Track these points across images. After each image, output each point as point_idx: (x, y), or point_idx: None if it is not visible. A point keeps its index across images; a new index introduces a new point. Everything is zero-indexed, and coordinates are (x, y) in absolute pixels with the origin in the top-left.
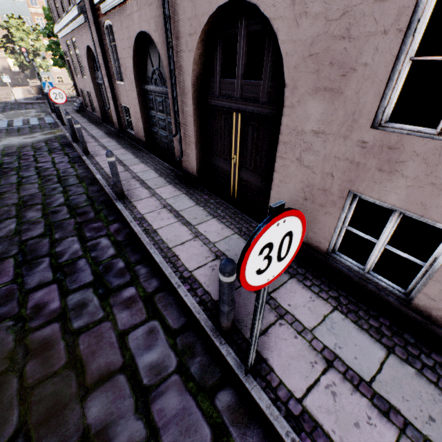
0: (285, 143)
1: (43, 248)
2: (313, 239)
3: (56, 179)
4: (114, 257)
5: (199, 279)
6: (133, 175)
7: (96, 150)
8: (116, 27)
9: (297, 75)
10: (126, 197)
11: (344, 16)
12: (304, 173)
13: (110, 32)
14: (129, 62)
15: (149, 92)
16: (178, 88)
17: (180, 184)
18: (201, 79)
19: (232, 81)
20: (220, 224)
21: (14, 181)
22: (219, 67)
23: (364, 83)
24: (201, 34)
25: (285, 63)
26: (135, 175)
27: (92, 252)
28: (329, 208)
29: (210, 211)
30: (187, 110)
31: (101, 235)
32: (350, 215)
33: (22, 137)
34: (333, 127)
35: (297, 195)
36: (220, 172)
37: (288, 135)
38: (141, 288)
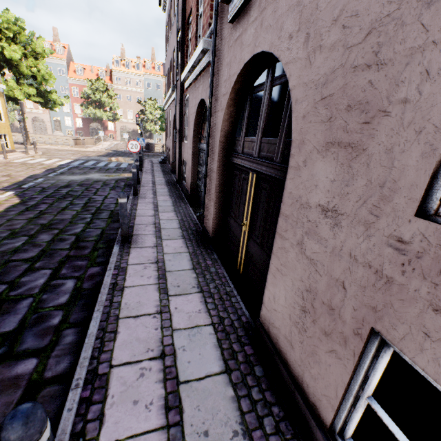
0: (286, 216)
1: (15, 273)
2: (310, 388)
3: (94, 210)
4: (59, 307)
5: (111, 385)
6: (156, 221)
7: (145, 193)
8: (190, 98)
9: (305, 126)
10: (130, 241)
11: (371, 35)
12: (306, 268)
13: (188, 102)
14: (192, 124)
15: (201, 150)
16: (211, 144)
17: (192, 241)
18: (231, 137)
19: (253, 138)
20: (201, 303)
21: (64, 205)
22: (245, 125)
23: (402, 132)
24: (231, 93)
25: (294, 112)
26: (158, 221)
27: (47, 293)
28: (336, 345)
29: (202, 282)
30: (213, 166)
31: (73, 276)
32: (376, 377)
33: (104, 174)
34: (348, 203)
35: (294, 299)
36: (233, 237)
37: (290, 206)
38: (43, 366)
